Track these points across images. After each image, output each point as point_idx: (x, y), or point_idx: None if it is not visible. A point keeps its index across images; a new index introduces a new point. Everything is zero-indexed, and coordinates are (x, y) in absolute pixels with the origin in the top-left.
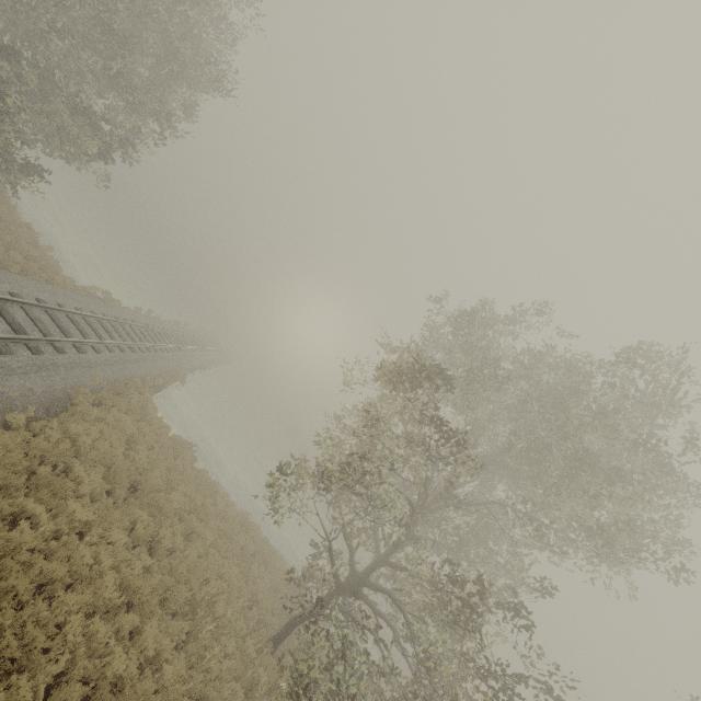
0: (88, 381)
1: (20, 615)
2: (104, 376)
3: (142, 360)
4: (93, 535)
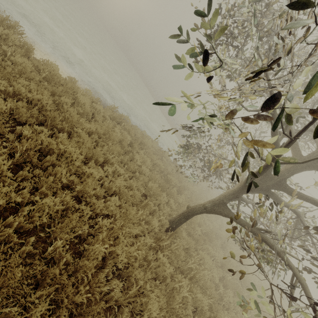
0: None
1: None
2: None
3: None
4: None
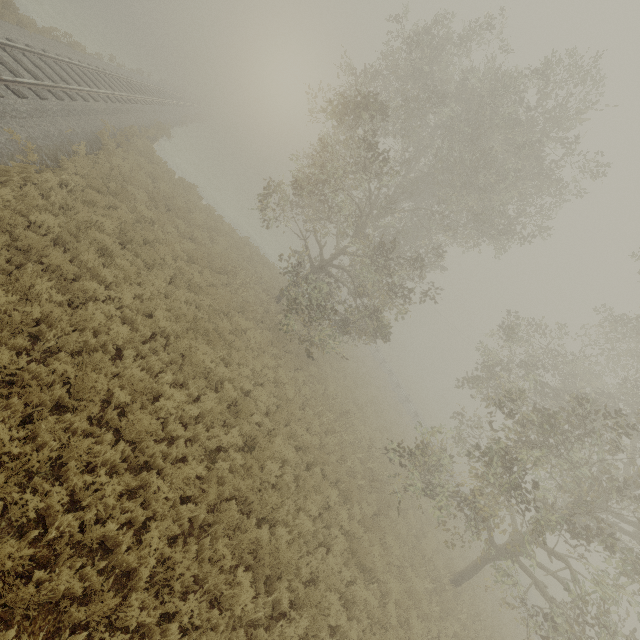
0: (103, 127)
1: (143, 249)
2: (111, 124)
3: (130, 112)
4: (157, 227)
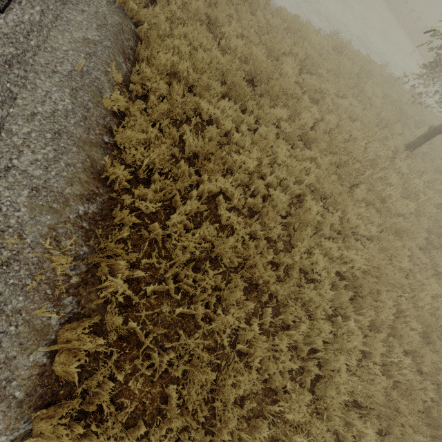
0: None
1: (285, 286)
2: None
3: None
4: (264, 164)
